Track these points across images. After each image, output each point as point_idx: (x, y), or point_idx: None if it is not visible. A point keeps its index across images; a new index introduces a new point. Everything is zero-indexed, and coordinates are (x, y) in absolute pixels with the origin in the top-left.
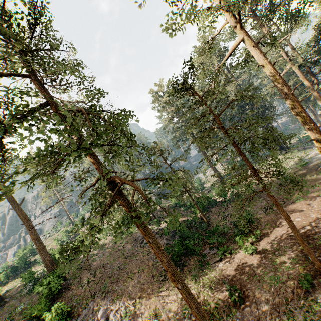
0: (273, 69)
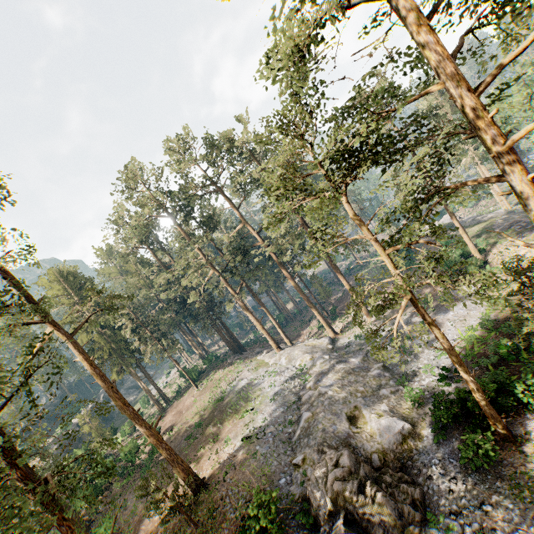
0: (91, 365)
